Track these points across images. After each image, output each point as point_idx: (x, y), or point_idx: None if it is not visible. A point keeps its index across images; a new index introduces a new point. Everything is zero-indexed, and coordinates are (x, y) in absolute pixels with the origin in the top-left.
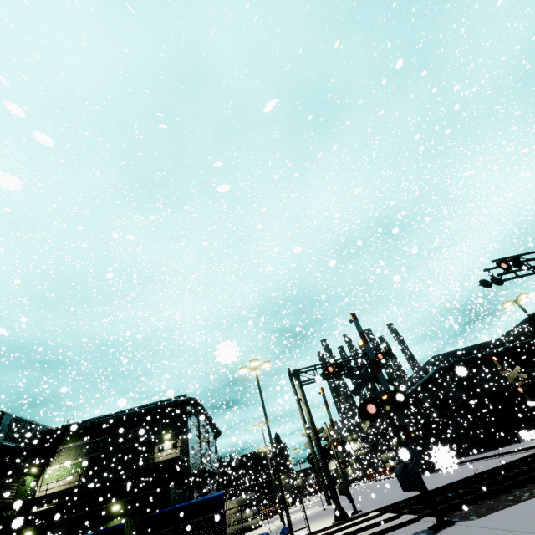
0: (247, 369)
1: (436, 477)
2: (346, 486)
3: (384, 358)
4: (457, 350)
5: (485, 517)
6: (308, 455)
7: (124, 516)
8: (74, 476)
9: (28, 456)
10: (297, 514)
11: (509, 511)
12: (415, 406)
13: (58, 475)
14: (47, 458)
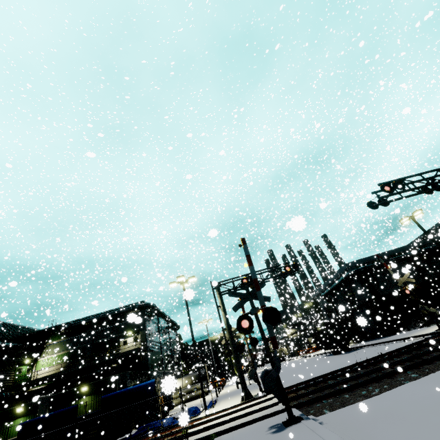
0: (175, 283)
1: (338, 359)
2: (255, 373)
3: (291, 270)
4: (365, 258)
5: (335, 411)
6: (225, 350)
7: (92, 394)
8: (57, 365)
9: (22, 351)
10: (234, 386)
11: (355, 407)
12: (331, 303)
13: (47, 364)
14: (38, 352)
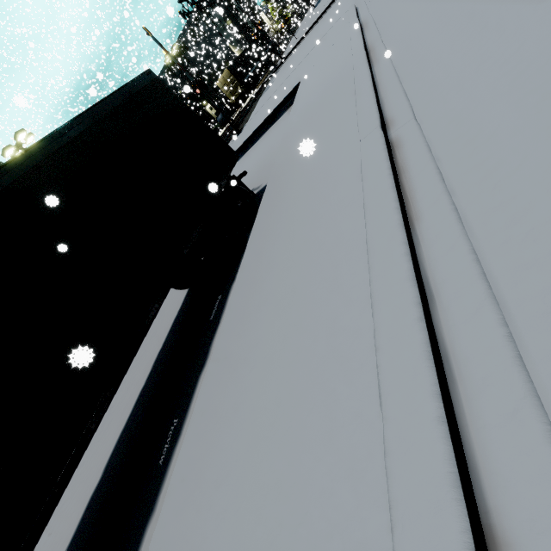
0: (13, 147)
1: None
2: None
3: None
4: None
5: None
6: None
7: None
8: None
9: None
10: None
11: None
12: None
13: None
14: None
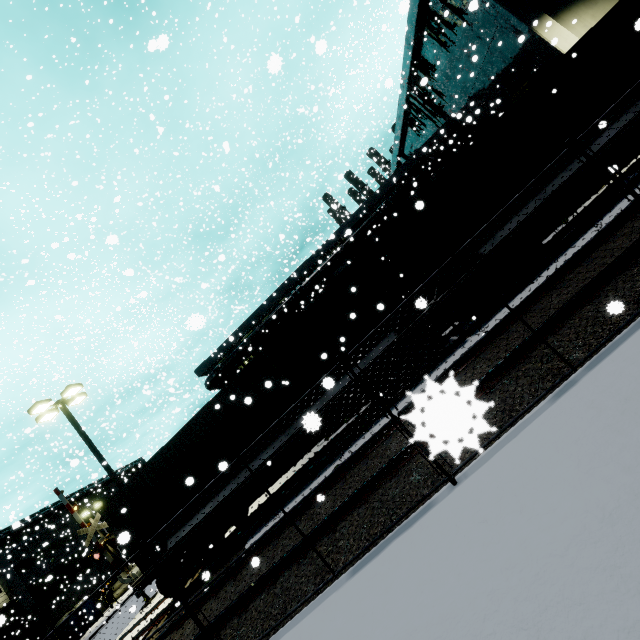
0: None
1: None
2: None
3: None
4: (223, 345)
5: None
6: None
7: None
8: None
9: None
10: None
11: None
12: None
13: None
14: None
